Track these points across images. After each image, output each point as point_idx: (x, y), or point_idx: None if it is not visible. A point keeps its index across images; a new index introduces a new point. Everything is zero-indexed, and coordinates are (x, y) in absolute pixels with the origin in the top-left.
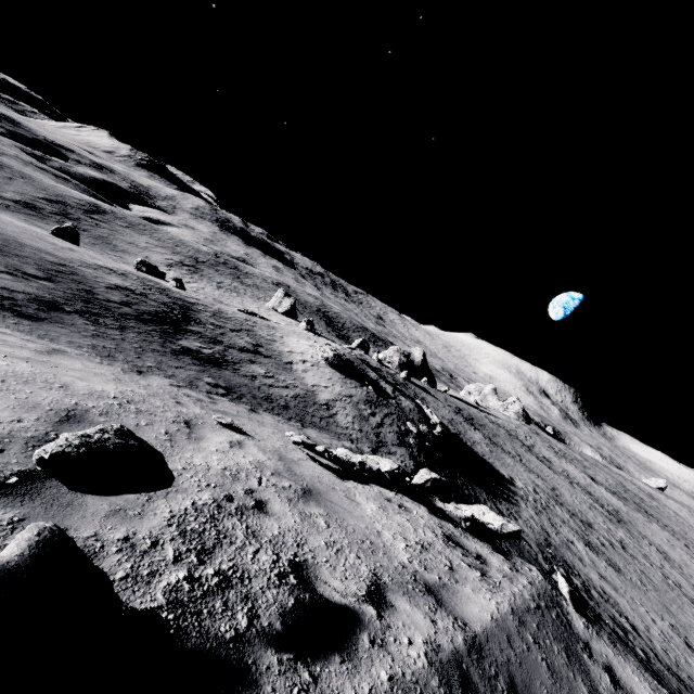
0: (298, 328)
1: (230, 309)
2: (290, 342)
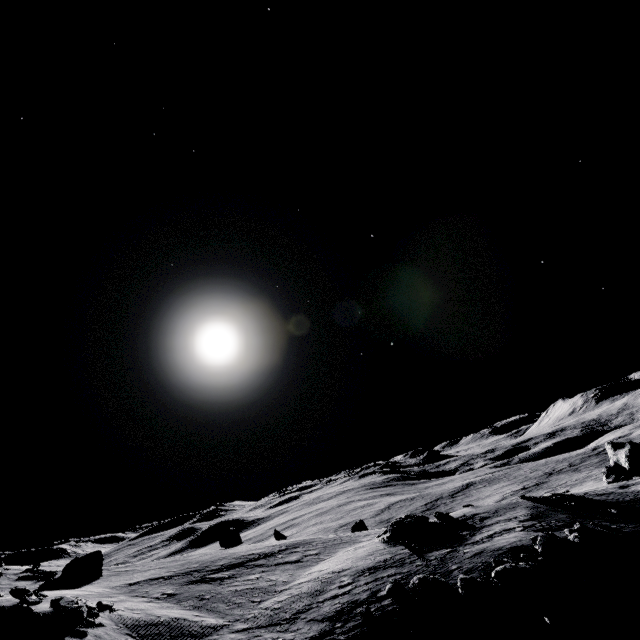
0: None
1: None
2: None
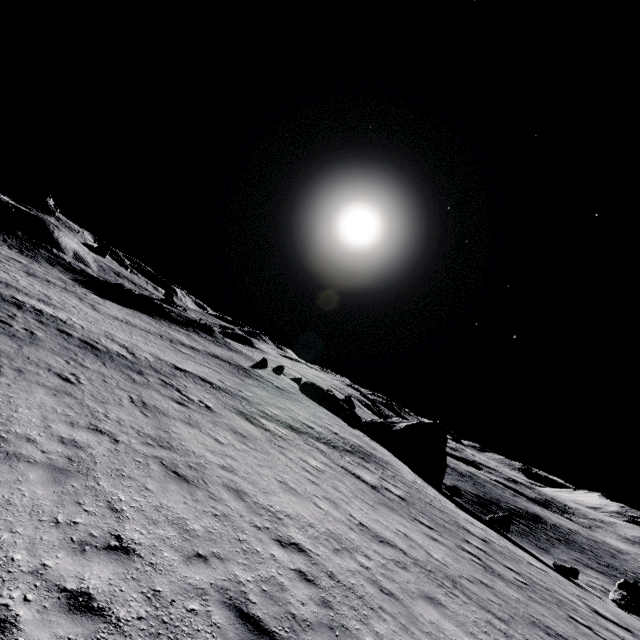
0: None
1: None
2: None
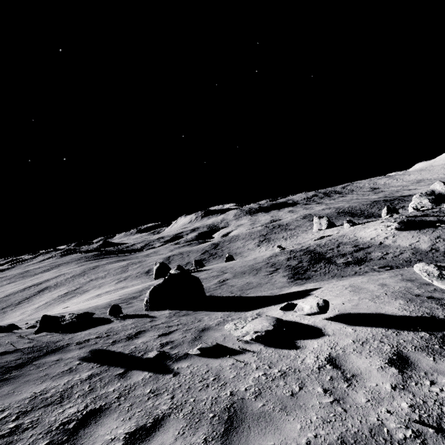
0: (345, 228)
1: (314, 242)
2: (362, 235)
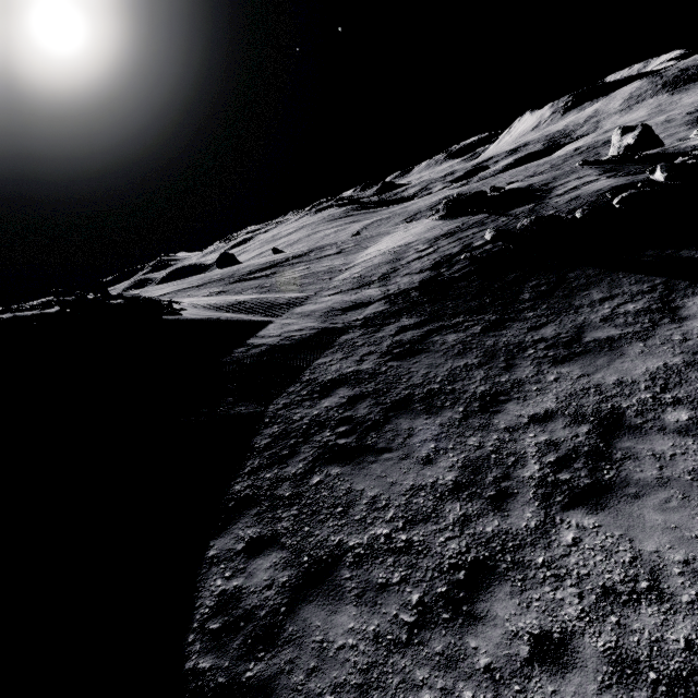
0: None
1: None
2: None
